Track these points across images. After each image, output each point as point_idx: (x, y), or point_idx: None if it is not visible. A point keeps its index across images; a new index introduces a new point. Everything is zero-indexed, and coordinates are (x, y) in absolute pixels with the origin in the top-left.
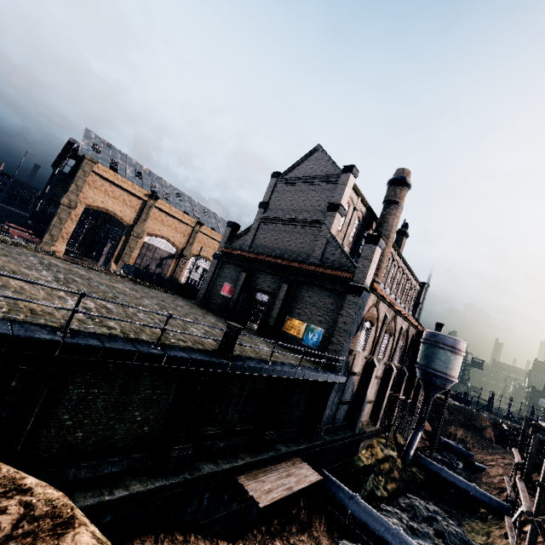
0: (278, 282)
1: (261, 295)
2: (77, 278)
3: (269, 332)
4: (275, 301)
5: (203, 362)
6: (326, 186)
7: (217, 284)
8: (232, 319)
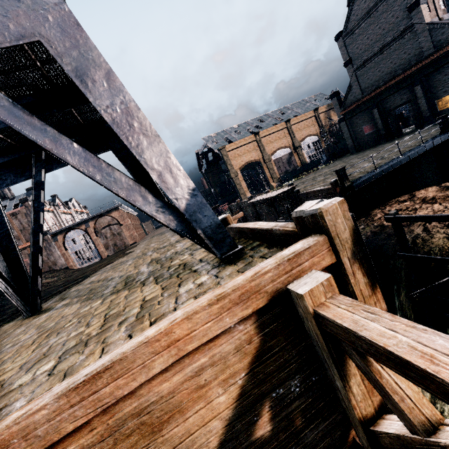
0: (406, 91)
1: (399, 109)
2: (321, 176)
3: (430, 120)
4: (415, 102)
5: (444, 136)
6: (392, 0)
7: (357, 133)
8: (393, 137)
